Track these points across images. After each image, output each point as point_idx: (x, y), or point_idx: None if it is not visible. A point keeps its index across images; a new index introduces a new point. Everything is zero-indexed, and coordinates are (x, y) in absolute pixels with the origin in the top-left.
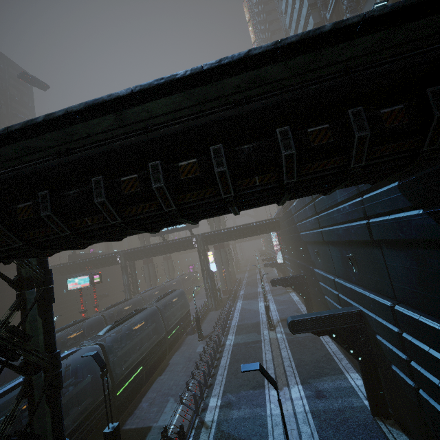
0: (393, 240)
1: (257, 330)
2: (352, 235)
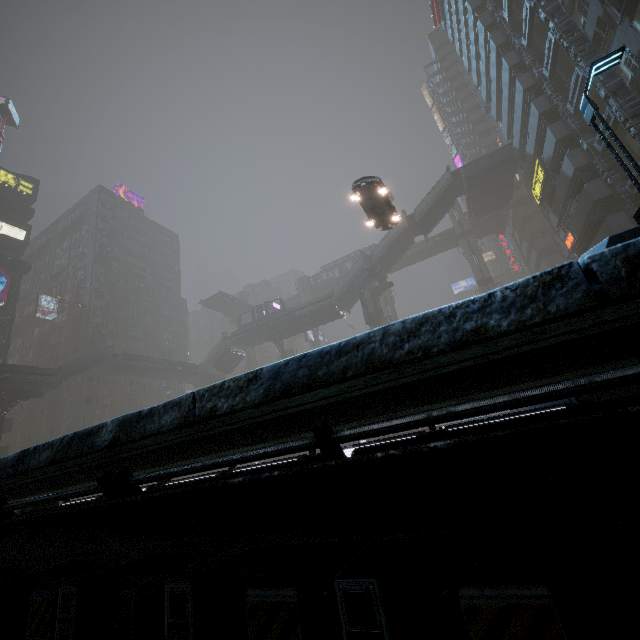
0: None
1: None
2: None
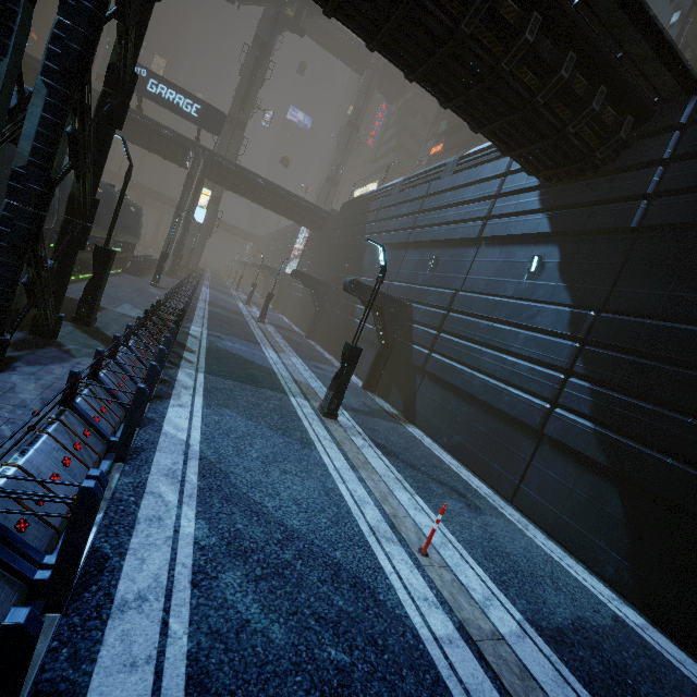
0: (500, 238)
1: (241, 315)
2: (457, 234)
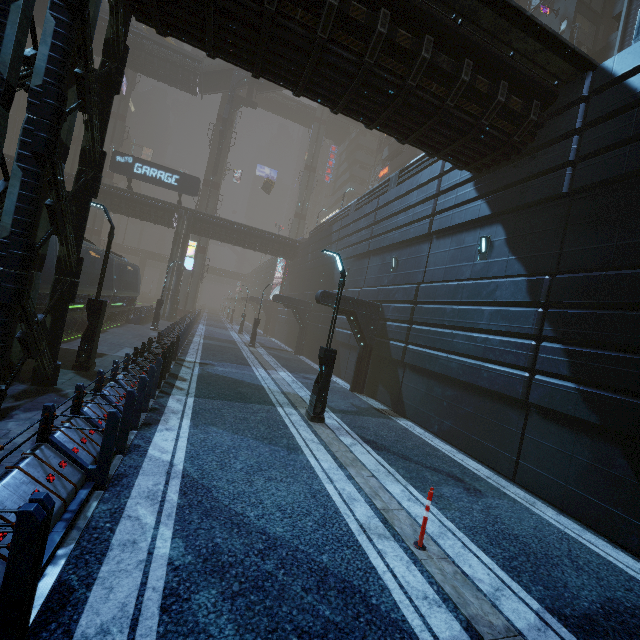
0: (448, 229)
1: (233, 343)
2: (409, 234)
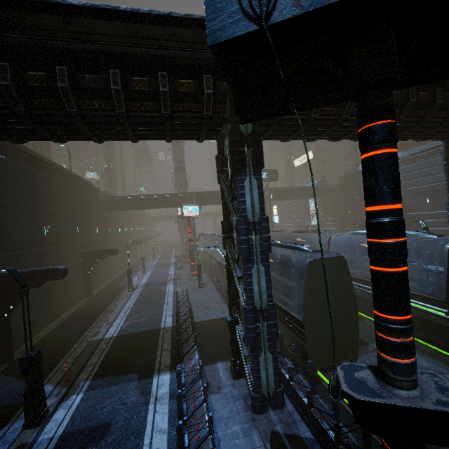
0: None
1: None
2: None
